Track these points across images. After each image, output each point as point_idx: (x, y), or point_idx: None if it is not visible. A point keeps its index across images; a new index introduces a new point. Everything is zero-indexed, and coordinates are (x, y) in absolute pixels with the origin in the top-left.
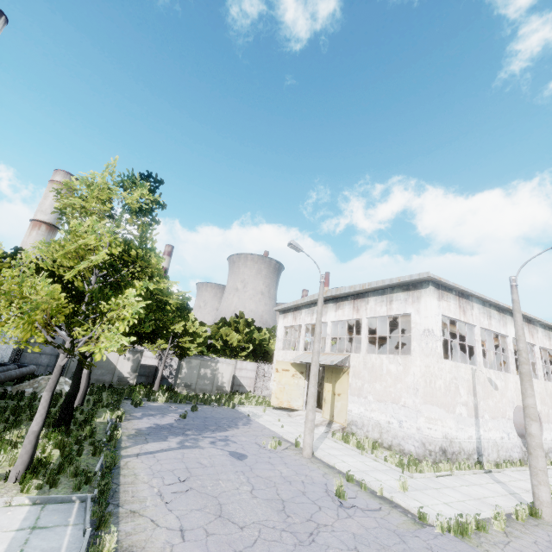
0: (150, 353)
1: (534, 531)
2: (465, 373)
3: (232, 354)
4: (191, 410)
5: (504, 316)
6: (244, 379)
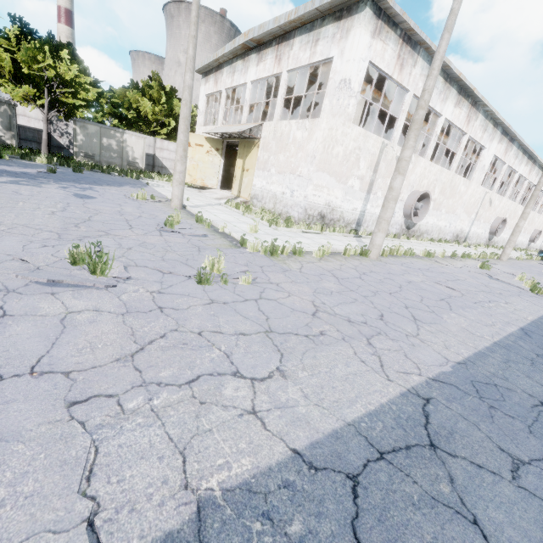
0: (33, 113)
1: (350, 261)
2: (373, 145)
3: (150, 131)
4: (73, 171)
5: (450, 88)
6: (167, 161)
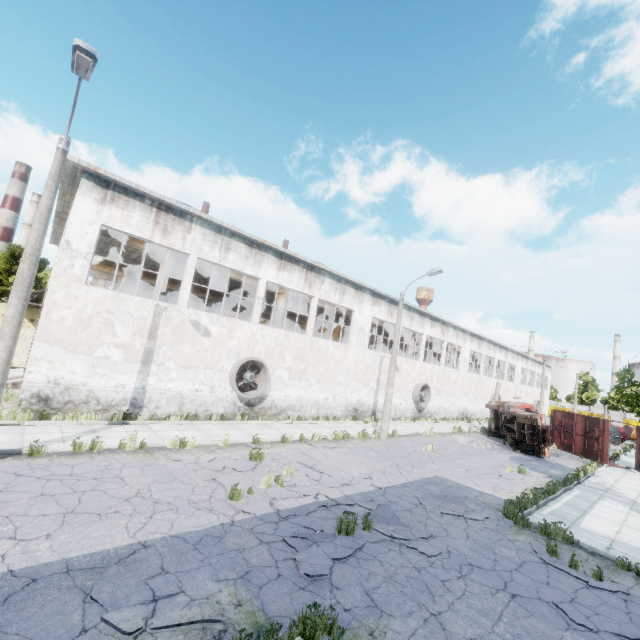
0: None
1: None
2: (138, 308)
3: None
4: None
5: (262, 253)
6: None
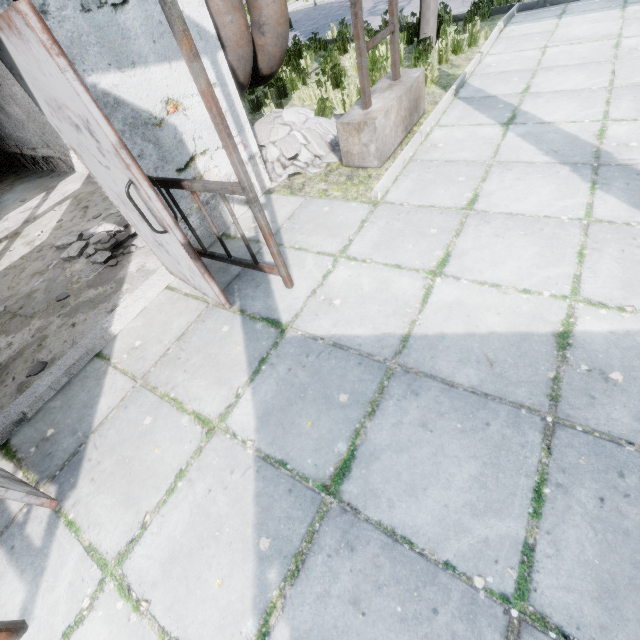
0: None
1: None
2: None
3: None
4: None
5: None
6: None
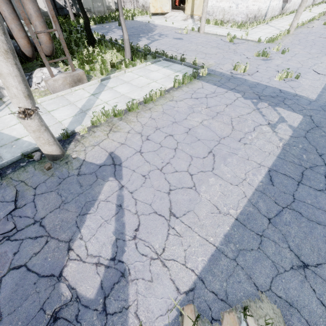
0: None
1: (288, 37)
2: None
3: None
4: (118, 26)
5: None
6: None
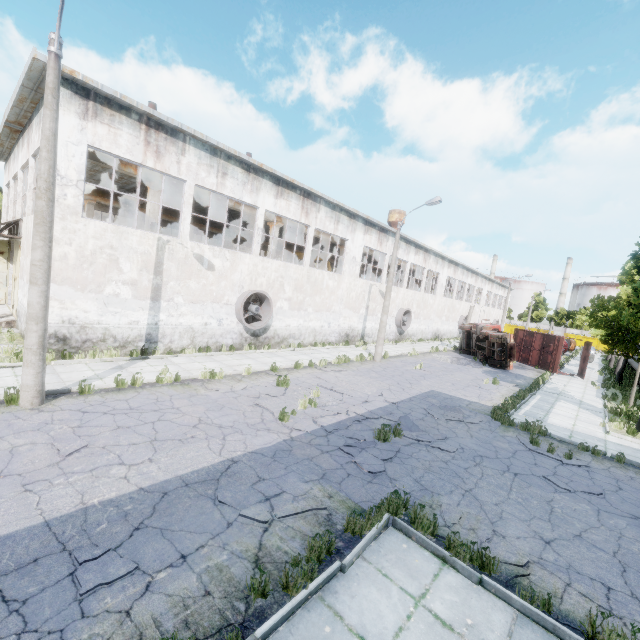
0: None
1: None
2: (140, 243)
3: None
4: None
5: (259, 179)
6: None
